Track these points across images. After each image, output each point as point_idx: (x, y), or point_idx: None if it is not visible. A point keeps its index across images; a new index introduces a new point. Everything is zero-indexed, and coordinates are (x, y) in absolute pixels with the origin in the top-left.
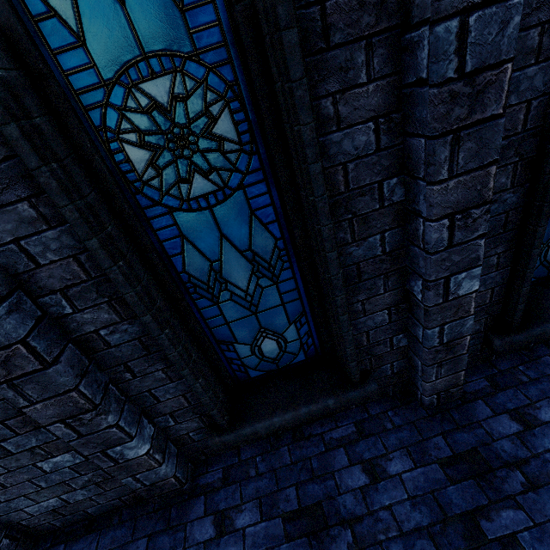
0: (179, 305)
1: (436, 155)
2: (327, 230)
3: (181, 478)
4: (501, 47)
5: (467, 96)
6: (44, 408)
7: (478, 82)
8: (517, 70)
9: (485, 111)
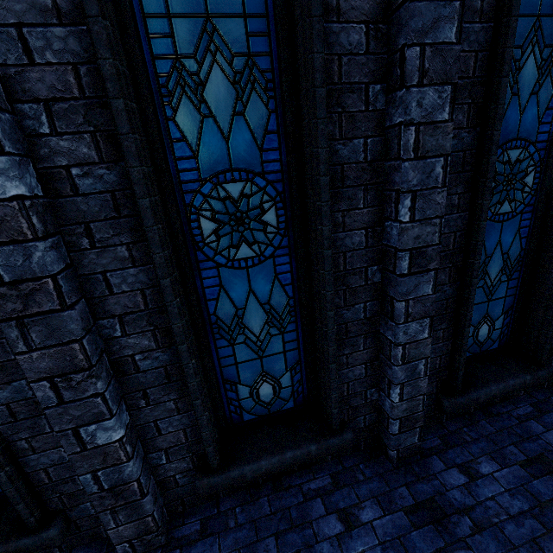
0: None
1: (5, 333)
2: None
3: None
4: (34, 269)
5: (17, 296)
6: None
7: (23, 288)
8: (119, 269)
9: (42, 306)
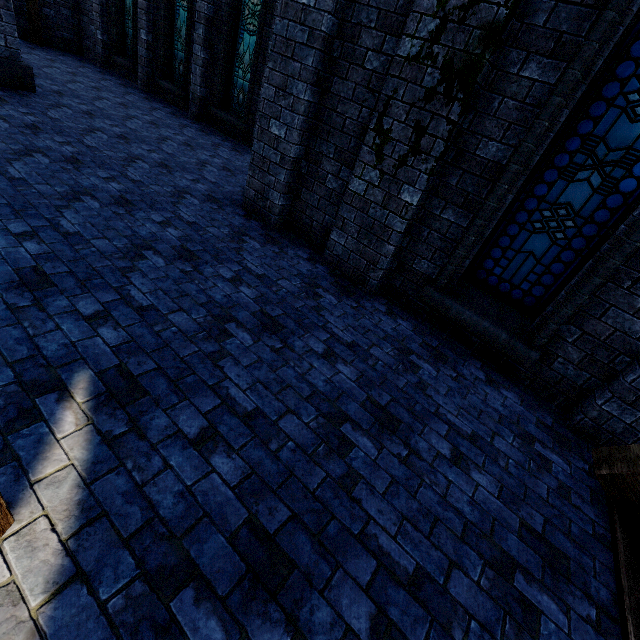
0: (123, 13)
1: None
2: (133, 2)
3: (103, 60)
4: None
5: None
6: (95, 7)
7: None
8: None
9: None
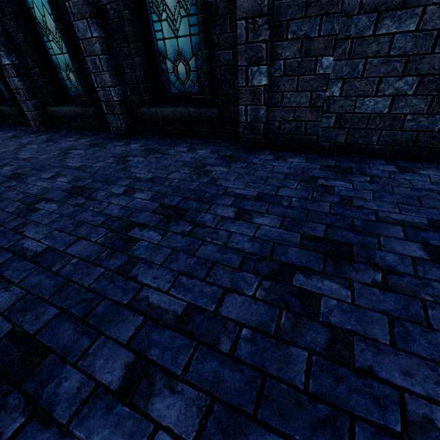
0: None
1: None
2: None
3: None
4: None
5: None
6: None
7: None
8: None
9: None
